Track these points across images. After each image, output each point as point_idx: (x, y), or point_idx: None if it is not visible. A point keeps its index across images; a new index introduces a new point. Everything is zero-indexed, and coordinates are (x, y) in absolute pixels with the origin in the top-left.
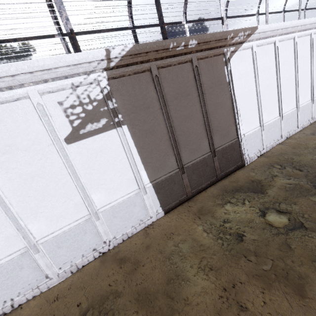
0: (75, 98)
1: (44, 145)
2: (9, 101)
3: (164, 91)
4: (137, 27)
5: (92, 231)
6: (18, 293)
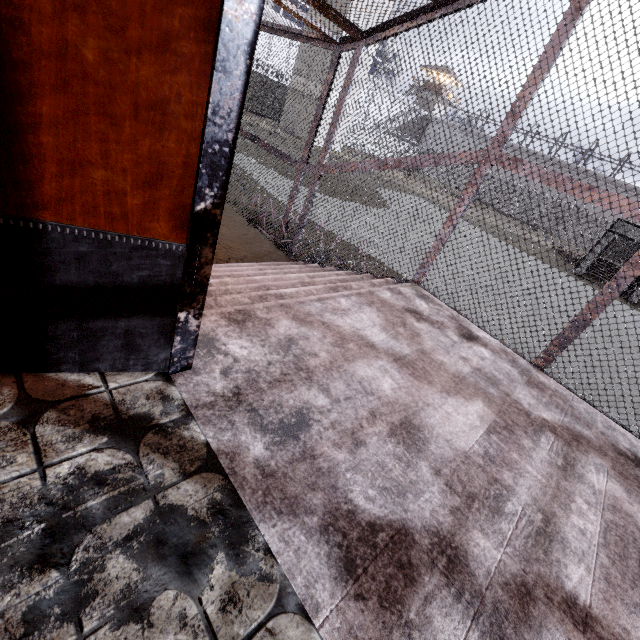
0: None
1: None
2: None
3: None
4: None
5: None
6: None
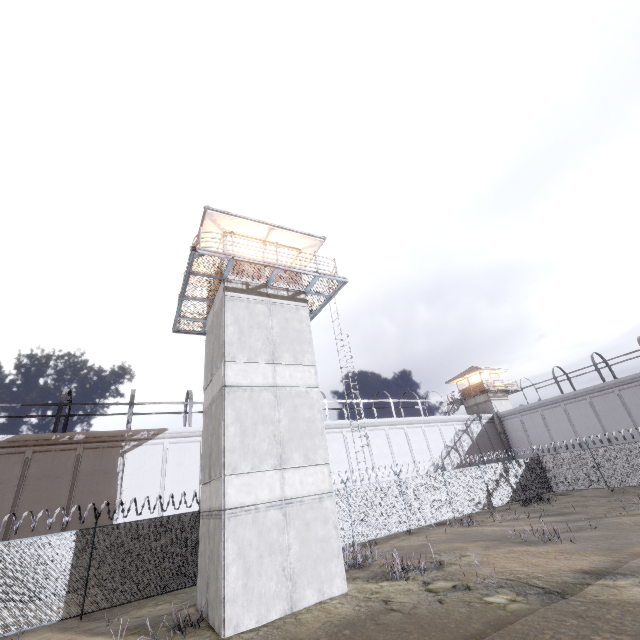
0: None
1: None
2: None
3: (31, 471)
4: (73, 415)
5: None
6: None
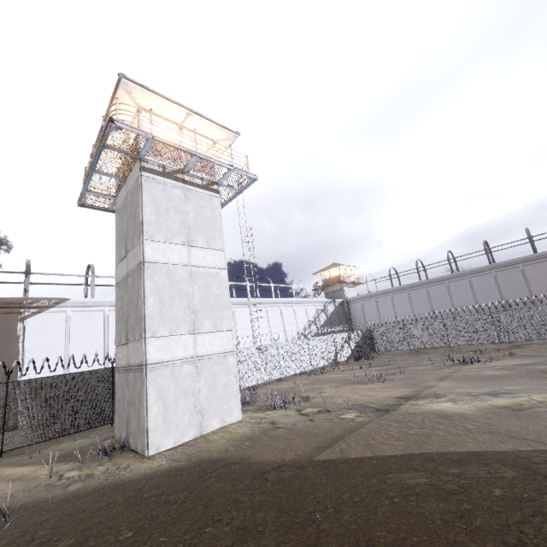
0: None
1: None
2: None
3: None
4: None
5: None
6: None
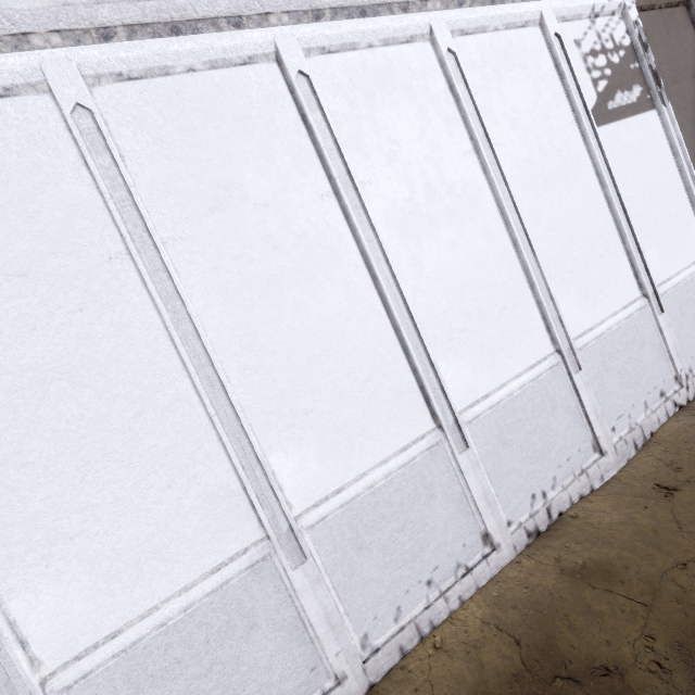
0: (594, 39)
1: (562, 123)
2: (514, 26)
3: None
4: None
5: (651, 341)
6: (551, 478)
